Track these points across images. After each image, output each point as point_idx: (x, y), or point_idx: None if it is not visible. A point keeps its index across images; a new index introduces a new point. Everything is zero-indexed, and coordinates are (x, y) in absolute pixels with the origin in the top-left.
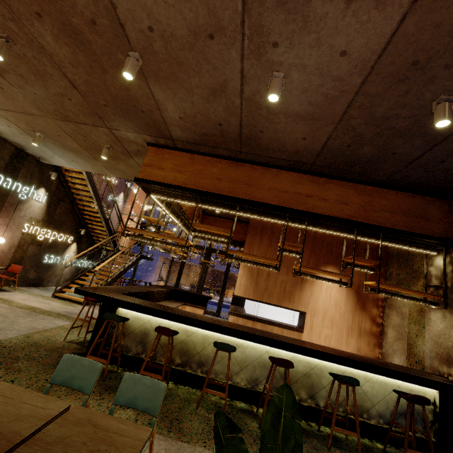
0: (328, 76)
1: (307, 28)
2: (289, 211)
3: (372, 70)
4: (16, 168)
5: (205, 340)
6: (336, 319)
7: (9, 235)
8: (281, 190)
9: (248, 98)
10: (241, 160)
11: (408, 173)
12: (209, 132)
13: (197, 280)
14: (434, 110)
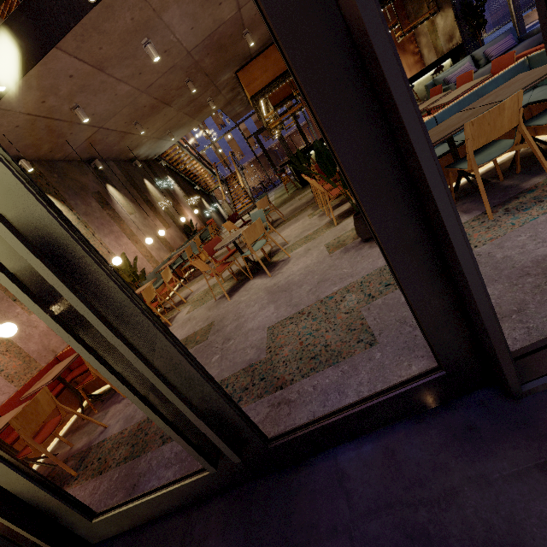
0: None
1: None
2: None
3: None
4: (155, 173)
5: None
6: None
7: (190, 211)
8: None
9: None
10: None
11: None
12: None
13: (259, 175)
14: None
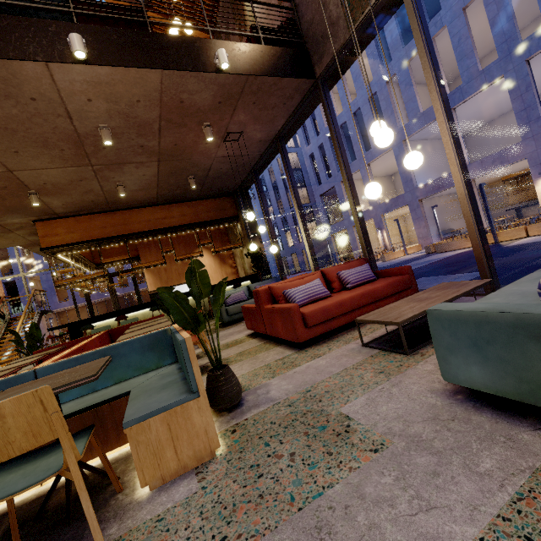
0: (142, 180)
1: (125, 173)
2: (157, 231)
3: (159, 176)
4: None
5: (145, 315)
6: (214, 275)
7: None
8: (147, 220)
9: (107, 190)
10: (113, 210)
11: (204, 193)
12: (85, 205)
13: None
14: (189, 182)
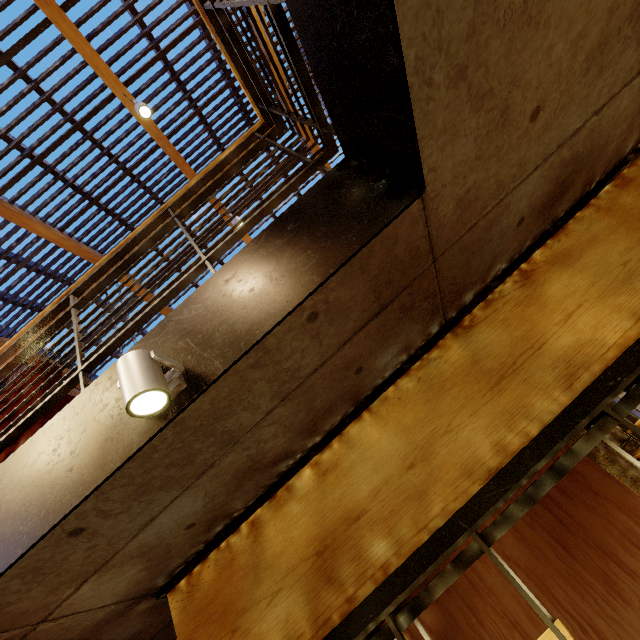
0: None
1: None
2: None
3: None
4: None
5: None
6: None
7: None
8: None
9: None
10: None
11: None
12: None
13: None
14: None
